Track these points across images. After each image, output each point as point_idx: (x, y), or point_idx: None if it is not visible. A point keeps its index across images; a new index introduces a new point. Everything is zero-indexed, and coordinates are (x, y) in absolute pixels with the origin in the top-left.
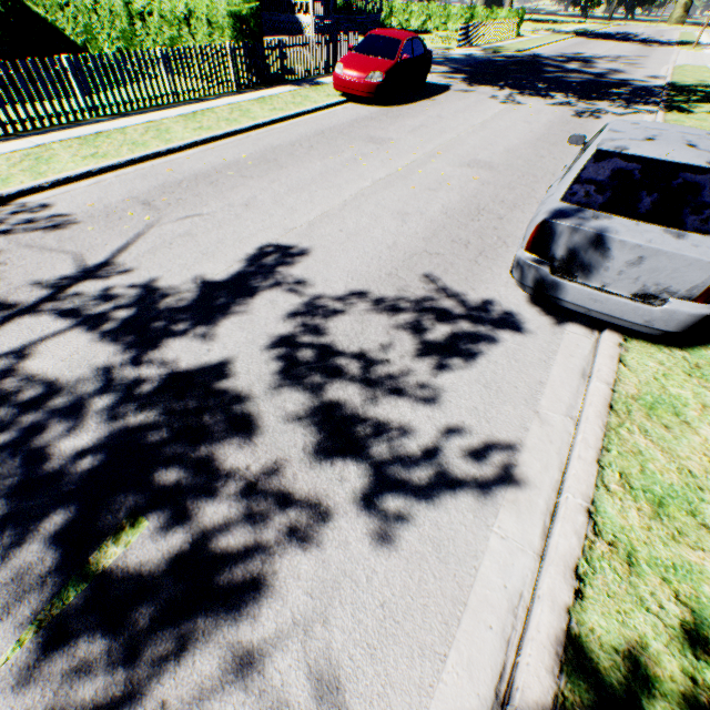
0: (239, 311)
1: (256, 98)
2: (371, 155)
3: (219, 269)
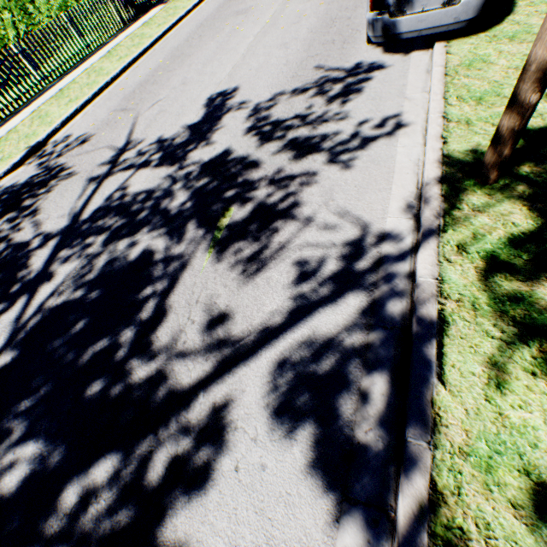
0: (217, 129)
1: (141, 25)
2: (243, 23)
3: (192, 118)
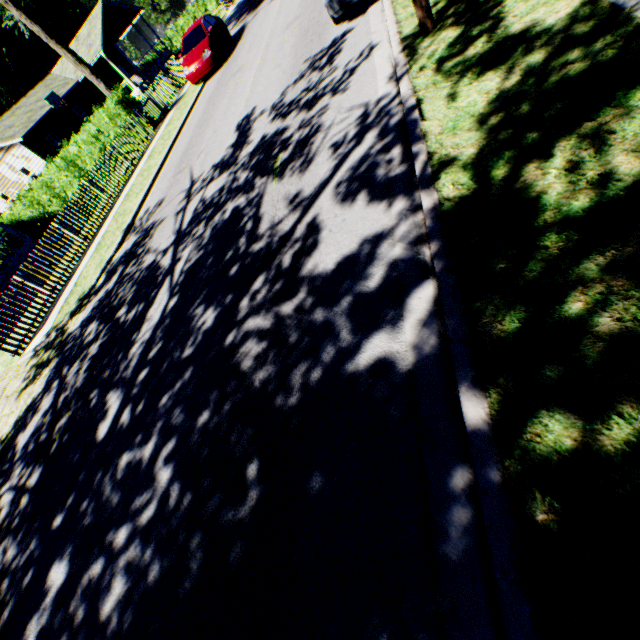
0: (251, 134)
1: (164, 128)
2: (241, 76)
3: (230, 142)
